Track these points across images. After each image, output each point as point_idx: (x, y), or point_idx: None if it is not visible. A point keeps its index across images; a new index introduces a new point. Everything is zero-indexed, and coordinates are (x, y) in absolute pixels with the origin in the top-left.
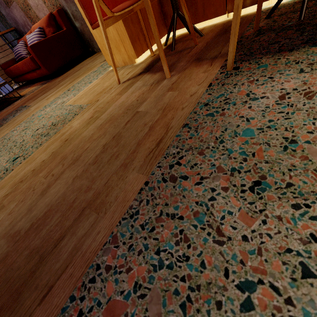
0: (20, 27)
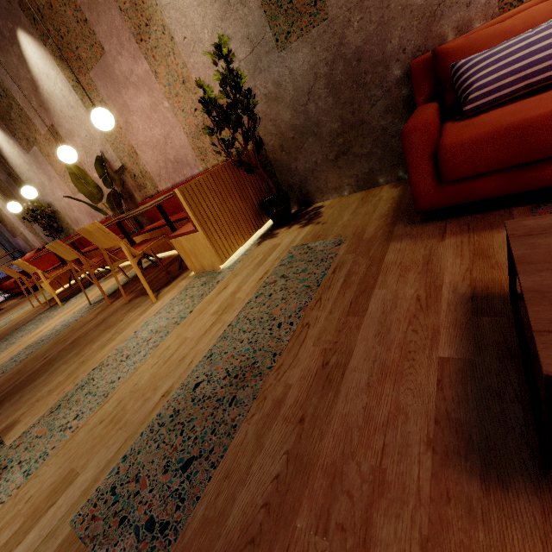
0: (22, 249)
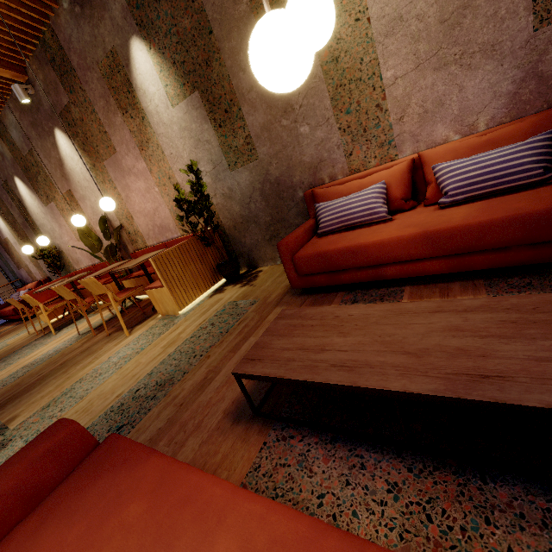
0: (24, 279)
